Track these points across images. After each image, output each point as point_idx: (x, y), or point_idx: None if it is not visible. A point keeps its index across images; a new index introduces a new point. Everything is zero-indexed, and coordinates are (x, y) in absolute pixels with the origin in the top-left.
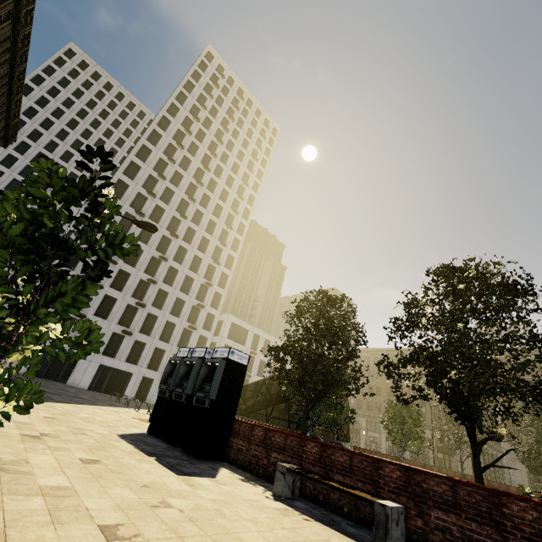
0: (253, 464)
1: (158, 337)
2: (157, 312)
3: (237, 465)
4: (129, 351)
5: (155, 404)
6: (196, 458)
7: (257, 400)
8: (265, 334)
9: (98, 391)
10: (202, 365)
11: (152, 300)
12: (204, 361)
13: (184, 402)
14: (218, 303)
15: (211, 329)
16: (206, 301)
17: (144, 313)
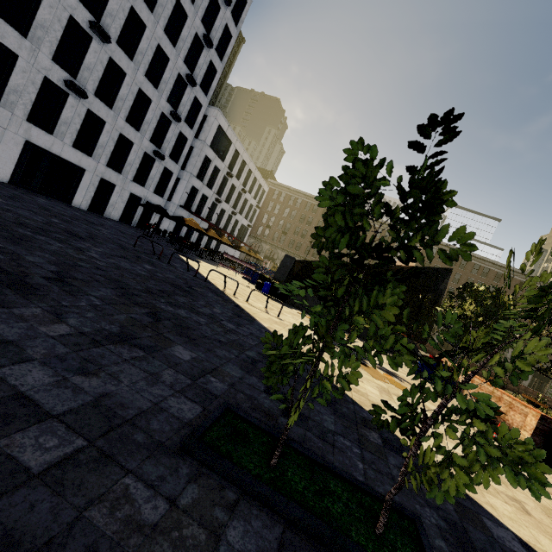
0: None
1: (125, 116)
2: (125, 64)
3: None
4: (77, 129)
5: None
6: None
7: (301, 266)
8: (245, 152)
9: (27, 189)
10: None
11: (118, 29)
12: None
13: None
14: (209, 84)
15: (194, 125)
16: (196, 74)
17: (102, 55)
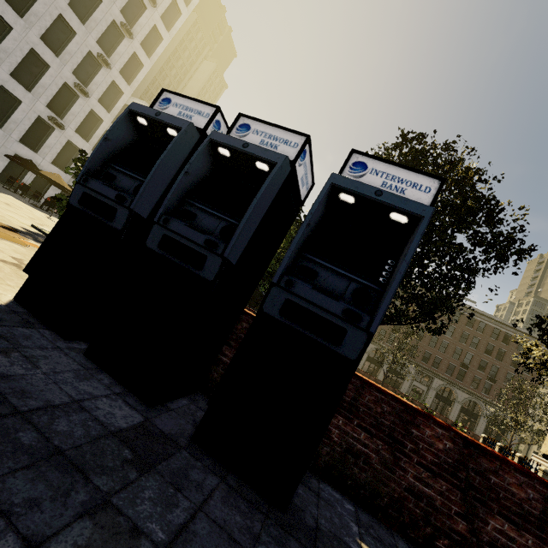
0: (412, 514)
1: (9, 70)
2: (12, 19)
3: (346, 490)
4: None
5: (57, 228)
6: (279, 509)
7: None
8: None
9: None
10: (322, 192)
11: None
12: (329, 179)
13: (209, 283)
14: (134, 76)
15: (112, 109)
16: (114, 59)
17: None
